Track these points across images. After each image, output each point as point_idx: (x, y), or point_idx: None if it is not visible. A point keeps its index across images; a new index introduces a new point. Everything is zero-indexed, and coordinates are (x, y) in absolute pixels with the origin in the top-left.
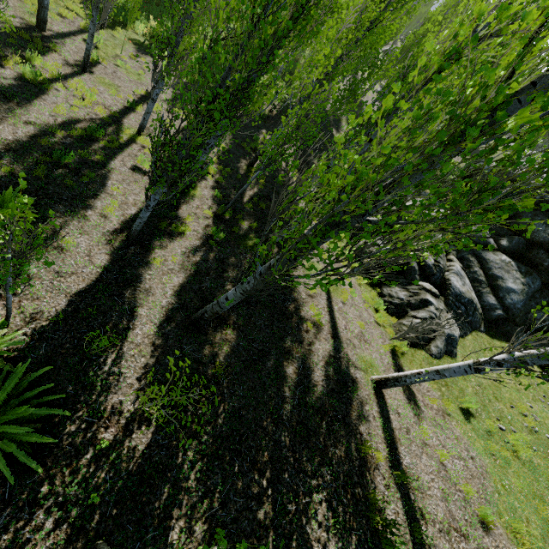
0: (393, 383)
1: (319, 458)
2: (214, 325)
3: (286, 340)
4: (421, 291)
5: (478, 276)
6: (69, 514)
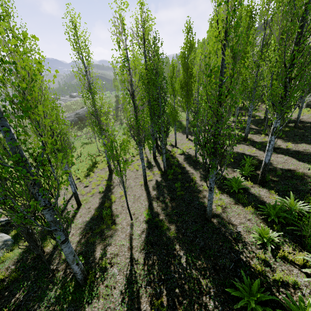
0: None
1: None
2: None
3: None
4: None
5: None
6: None
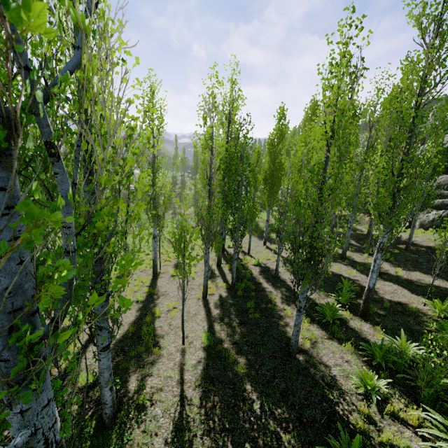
0: None
1: None
2: None
3: None
4: None
5: None
6: None
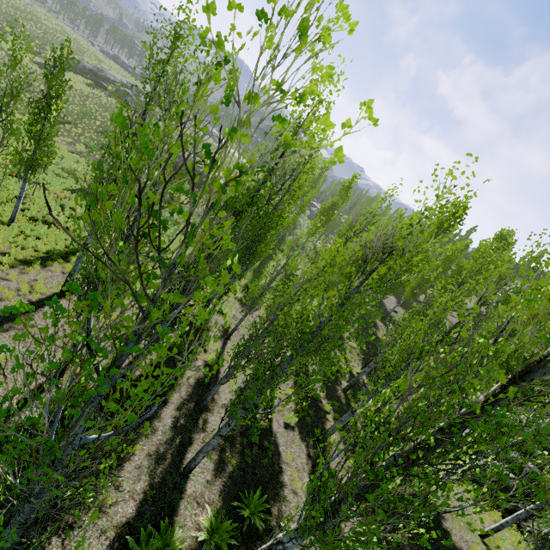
0: None
1: None
2: None
3: None
4: None
5: None
6: None
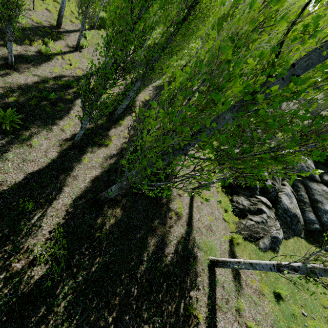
0: (221, 265)
1: (155, 309)
2: (109, 204)
3: (155, 221)
4: (259, 202)
5: (303, 198)
6: None
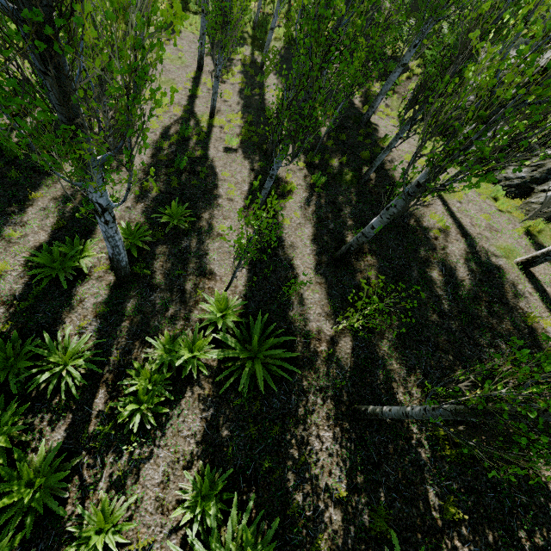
0: (543, 259)
1: (489, 334)
2: (354, 257)
3: (420, 251)
4: (546, 160)
5: None
6: (327, 394)
